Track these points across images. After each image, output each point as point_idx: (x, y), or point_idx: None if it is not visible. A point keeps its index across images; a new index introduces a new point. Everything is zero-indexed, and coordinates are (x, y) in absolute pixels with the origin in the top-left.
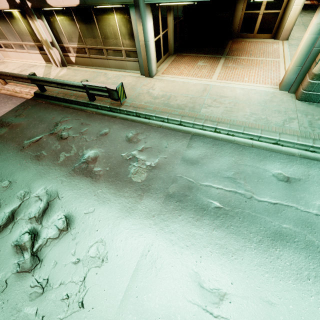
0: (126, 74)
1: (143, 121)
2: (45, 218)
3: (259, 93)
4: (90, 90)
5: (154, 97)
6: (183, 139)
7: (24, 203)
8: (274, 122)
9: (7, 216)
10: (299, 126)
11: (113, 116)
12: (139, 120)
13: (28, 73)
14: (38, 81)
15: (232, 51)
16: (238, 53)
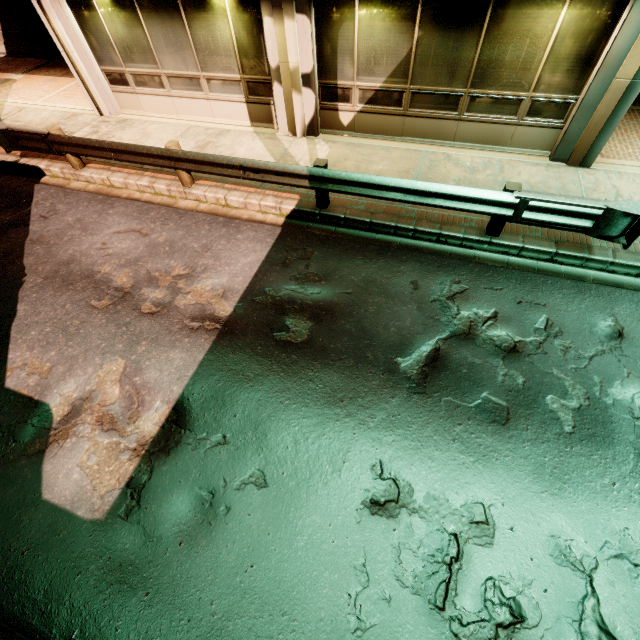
0: (506, 157)
1: None
2: None
3: None
4: (526, 211)
5: None
6: None
7: (601, 584)
8: None
9: (593, 638)
10: None
11: (572, 276)
12: None
13: (226, 152)
14: (339, 183)
15: None
16: None
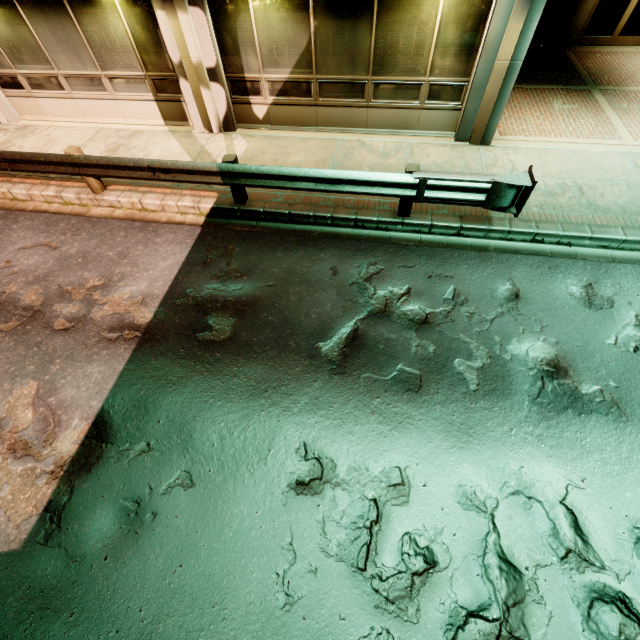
0: (416, 140)
1: (560, 251)
2: (601, 548)
3: None
4: (427, 190)
5: (544, 193)
6: None
7: (501, 520)
8: None
9: (495, 568)
10: None
11: (477, 247)
12: (547, 250)
13: (139, 154)
14: (251, 177)
15: (599, 76)
16: (615, 80)
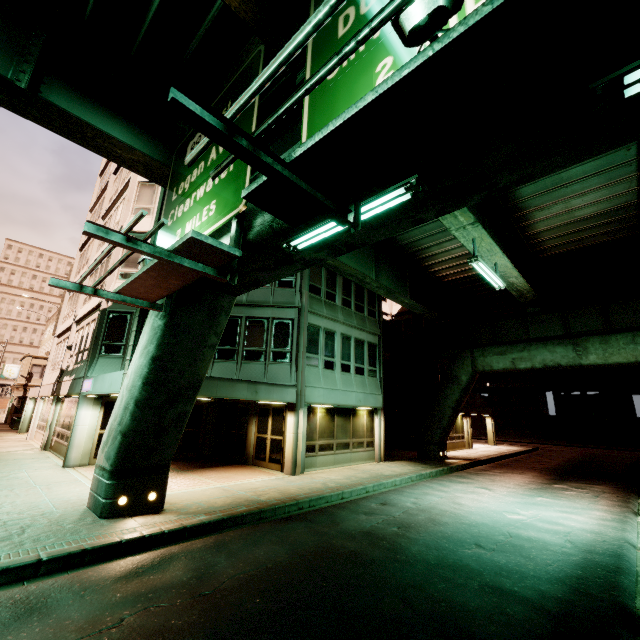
0: (59, 462)
1: None
2: None
3: (86, 494)
4: None
5: (6, 476)
6: None
7: None
8: None
9: None
10: None
11: None
12: None
13: (9, 448)
14: None
15: (204, 470)
16: (202, 472)
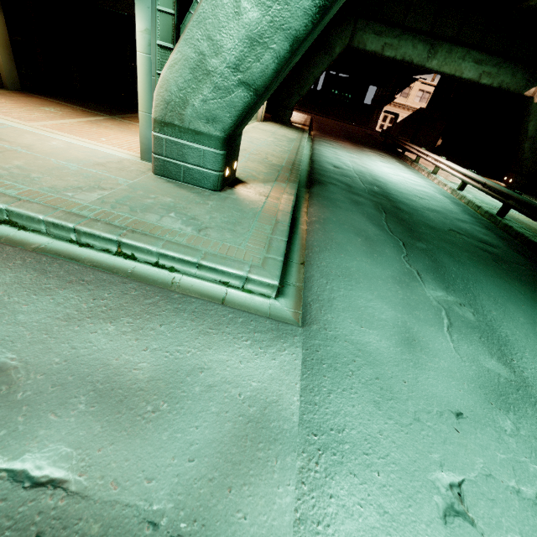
0: None
1: None
2: None
3: (95, 154)
4: None
5: None
6: None
7: None
8: (47, 186)
9: None
10: (96, 199)
11: None
12: None
13: None
14: None
15: (137, 118)
16: None
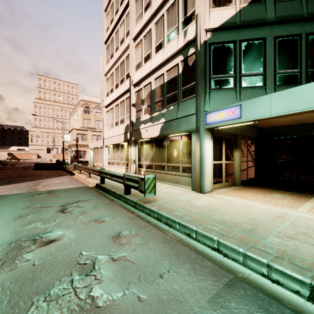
0: (178, 187)
1: (161, 226)
2: None
3: None
4: (127, 181)
5: (192, 206)
6: (208, 275)
7: None
8: None
9: None
10: None
11: (132, 211)
12: (156, 223)
13: None
14: (102, 173)
15: None
16: None
